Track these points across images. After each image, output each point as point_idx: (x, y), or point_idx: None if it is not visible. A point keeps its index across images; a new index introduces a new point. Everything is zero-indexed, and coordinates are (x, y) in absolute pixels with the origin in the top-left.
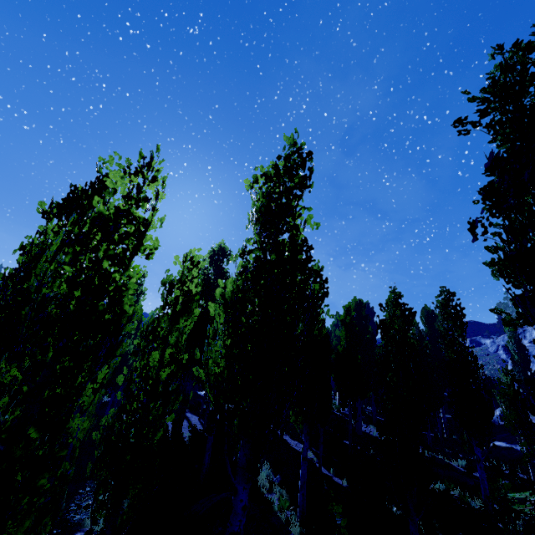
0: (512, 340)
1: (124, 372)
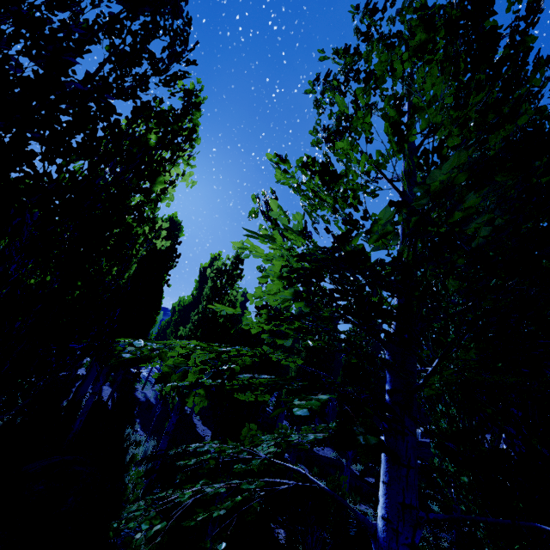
0: None
1: None
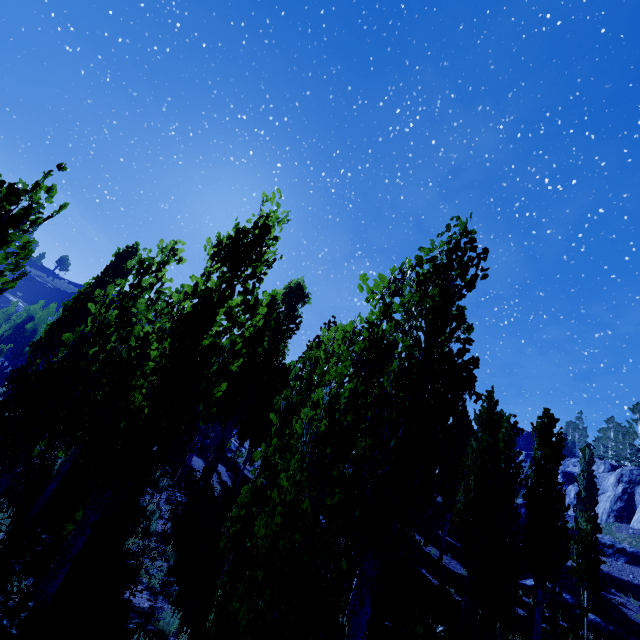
0: (585, 475)
1: (262, 448)
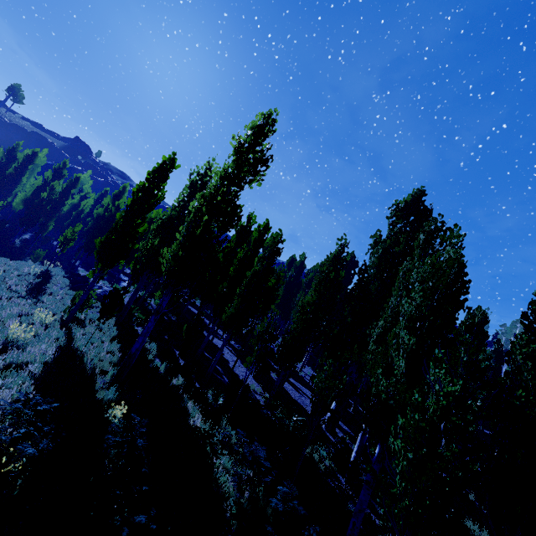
0: None
1: None
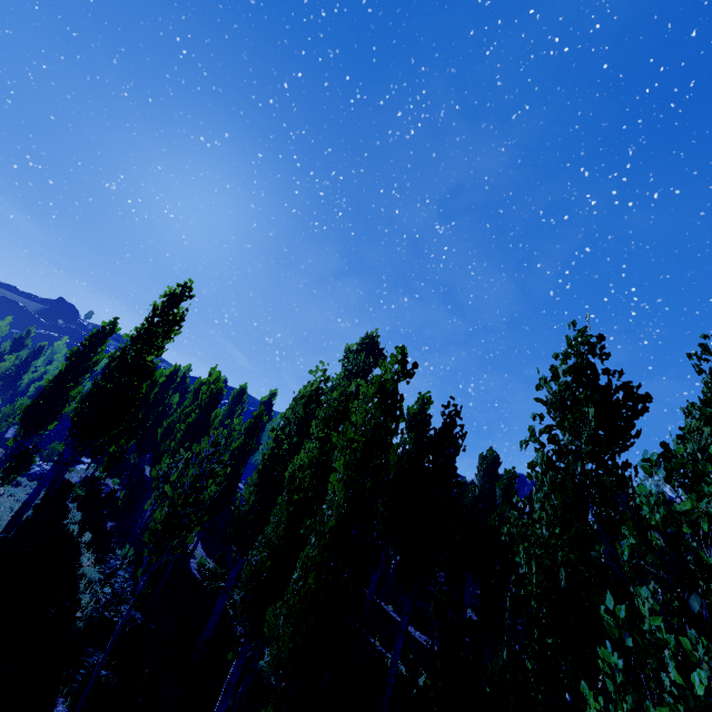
0: None
1: None
